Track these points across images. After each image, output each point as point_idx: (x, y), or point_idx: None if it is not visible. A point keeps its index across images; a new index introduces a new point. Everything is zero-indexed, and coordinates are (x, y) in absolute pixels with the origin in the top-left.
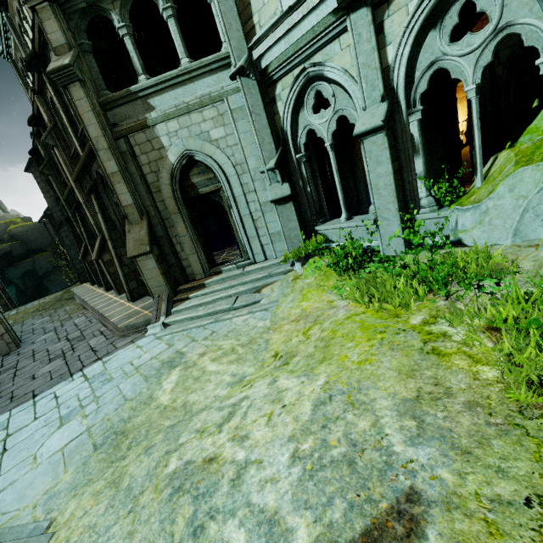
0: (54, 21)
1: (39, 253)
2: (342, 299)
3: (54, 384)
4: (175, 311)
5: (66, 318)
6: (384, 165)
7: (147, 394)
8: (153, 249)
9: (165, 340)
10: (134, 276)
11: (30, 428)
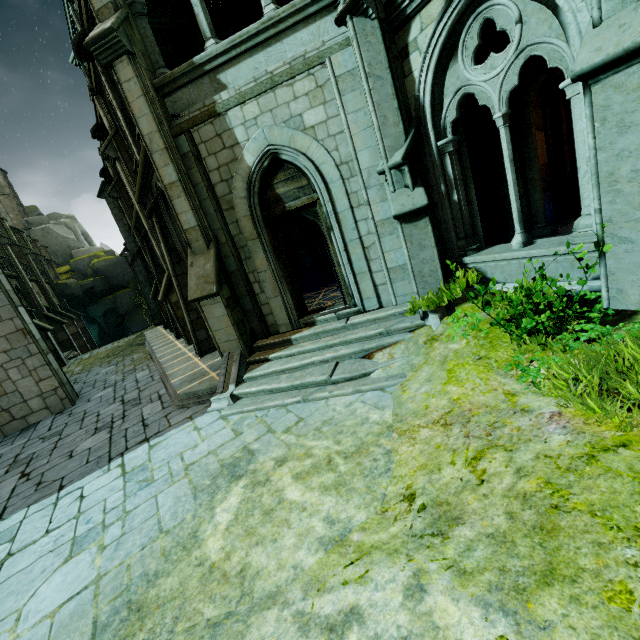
0: None
1: (121, 289)
2: (540, 393)
3: (87, 472)
4: (248, 378)
5: (130, 370)
6: (639, 131)
7: (190, 528)
8: (223, 289)
9: (231, 423)
10: (203, 323)
11: (35, 548)
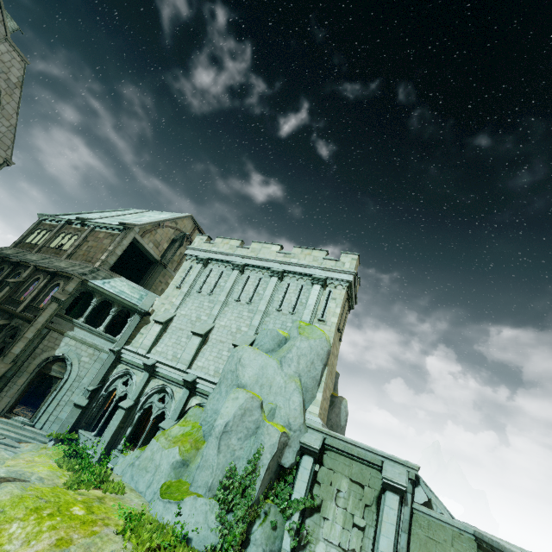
0: (75, 285)
1: None
2: (54, 462)
3: None
4: None
5: None
6: (117, 422)
7: None
8: None
9: None
10: None
11: None
